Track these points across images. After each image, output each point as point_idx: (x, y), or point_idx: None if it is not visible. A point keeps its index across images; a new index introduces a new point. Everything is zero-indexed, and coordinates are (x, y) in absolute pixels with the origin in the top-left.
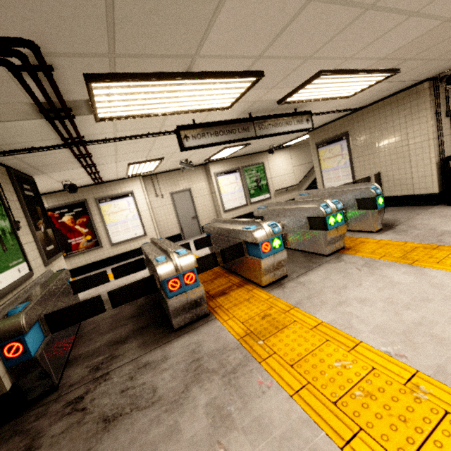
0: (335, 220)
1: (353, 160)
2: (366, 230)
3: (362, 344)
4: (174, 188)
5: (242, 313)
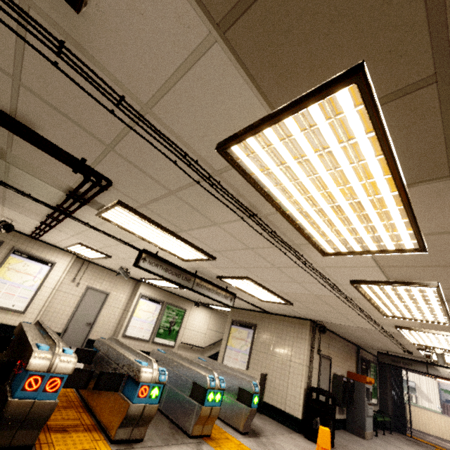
0: (214, 398)
1: (252, 350)
2: (236, 427)
3: None
4: (95, 284)
5: None
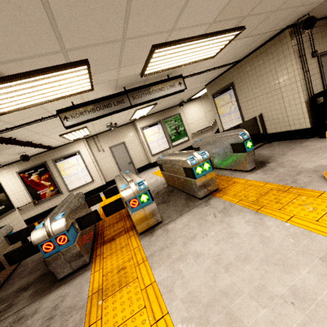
0: (203, 169)
1: (240, 105)
2: (242, 169)
3: (166, 317)
4: (111, 143)
5: (109, 263)
